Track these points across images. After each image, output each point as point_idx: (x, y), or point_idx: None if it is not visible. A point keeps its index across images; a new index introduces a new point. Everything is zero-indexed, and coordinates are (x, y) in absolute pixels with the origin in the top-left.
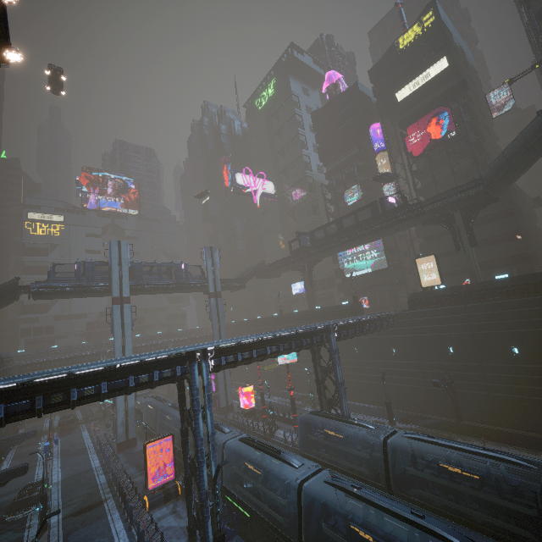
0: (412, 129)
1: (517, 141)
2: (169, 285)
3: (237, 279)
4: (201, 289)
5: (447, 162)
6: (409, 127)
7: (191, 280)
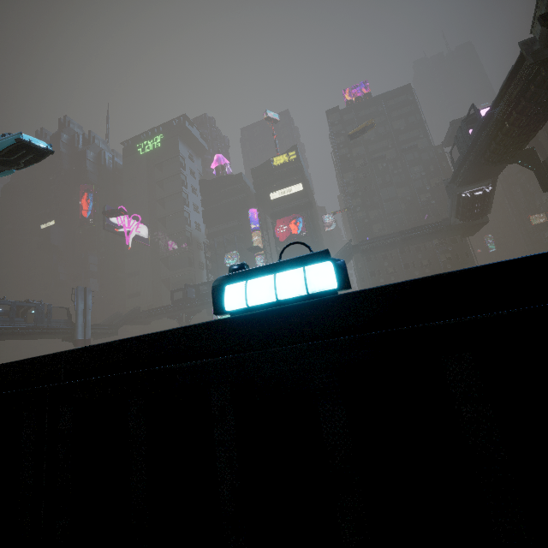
0: (279, 222)
1: (340, 252)
2: (24, 330)
3: (109, 326)
4: (62, 335)
5: (299, 250)
6: (278, 220)
7: (54, 324)
